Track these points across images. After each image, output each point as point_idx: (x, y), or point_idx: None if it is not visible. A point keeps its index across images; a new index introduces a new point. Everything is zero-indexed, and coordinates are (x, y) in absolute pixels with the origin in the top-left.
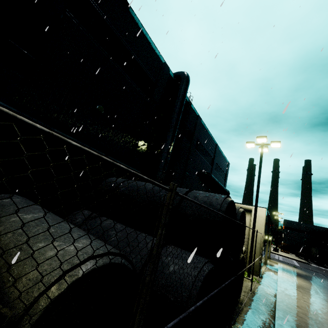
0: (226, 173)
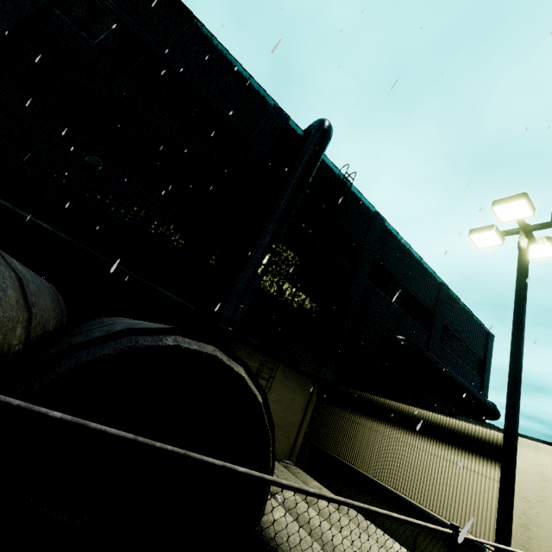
0: (484, 359)
